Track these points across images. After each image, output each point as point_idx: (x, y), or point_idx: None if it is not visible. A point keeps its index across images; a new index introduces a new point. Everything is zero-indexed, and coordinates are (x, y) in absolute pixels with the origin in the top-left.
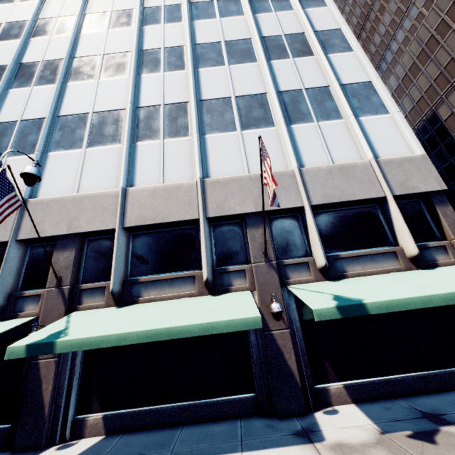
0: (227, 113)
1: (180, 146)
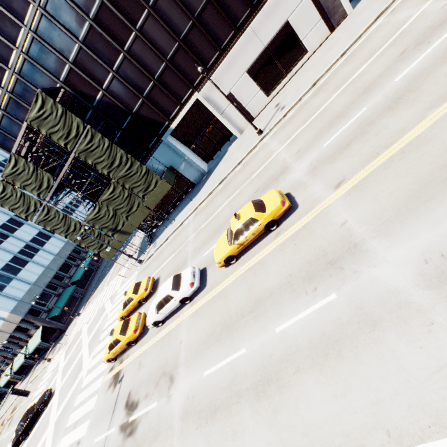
0: None
1: None
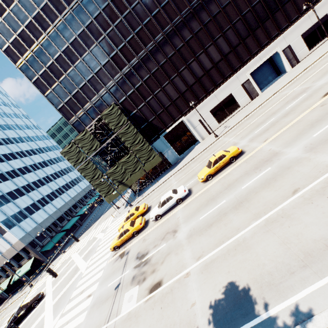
0: None
1: None
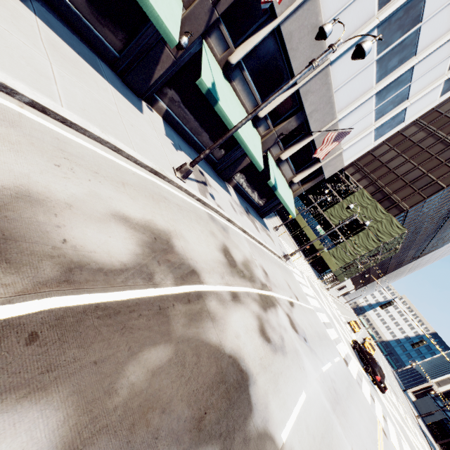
0: (400, 32)
1: (367, 10)
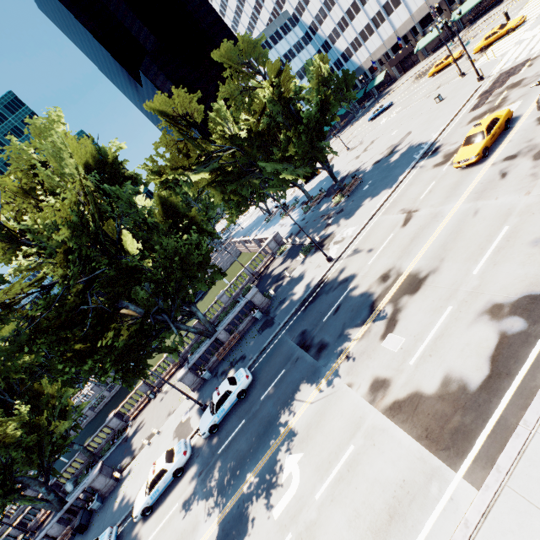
0: None
1: None
